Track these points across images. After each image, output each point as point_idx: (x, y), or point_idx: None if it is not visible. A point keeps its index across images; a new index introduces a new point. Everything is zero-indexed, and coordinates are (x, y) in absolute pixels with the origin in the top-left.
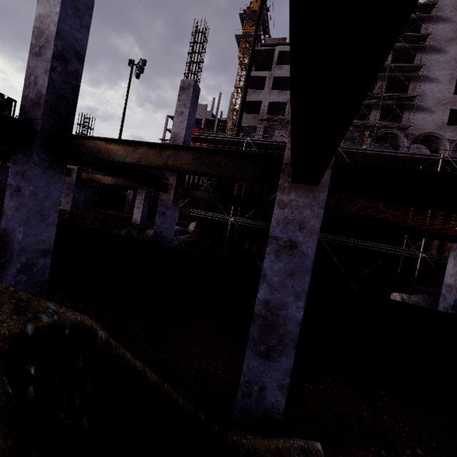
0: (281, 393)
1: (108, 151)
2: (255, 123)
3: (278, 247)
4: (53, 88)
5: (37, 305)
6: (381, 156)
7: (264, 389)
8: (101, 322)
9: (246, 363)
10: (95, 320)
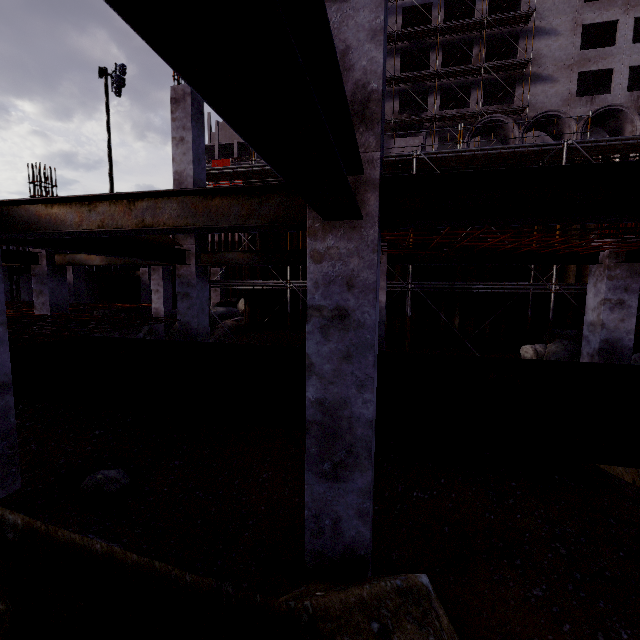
0: (363, 522)
1: (52, 218)
2: None
3: (323, 320)
4: None
5: None
6: (484, 157)
7: (339, 521)
8: (121, 466)
9: (309, 491)
10: (112, 464)
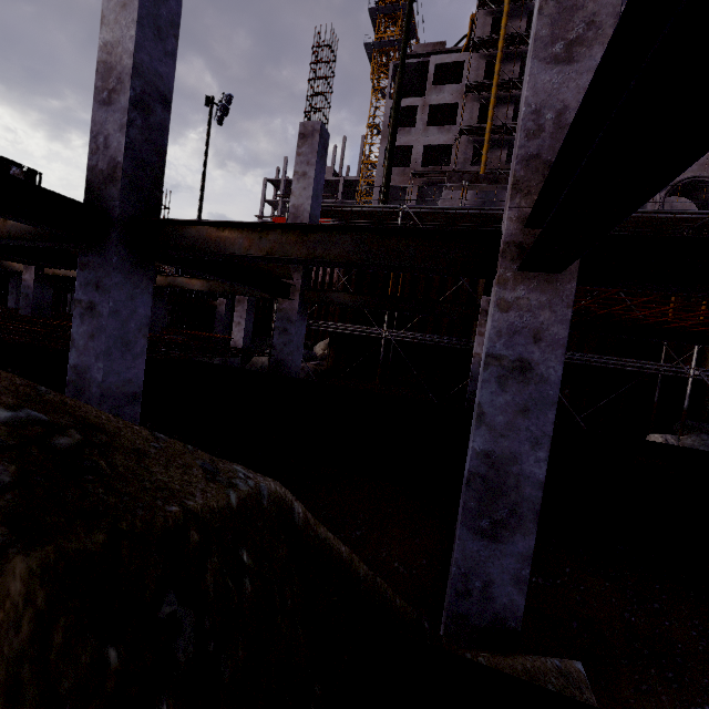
0: (518, 590)
1: (222, 240)
2: (404, 182)
3: (502, 370)
4: (132, 151)
5: (224, 468)
6: None
7: (490, 585)
8: None
9: (460, 548)
10: None
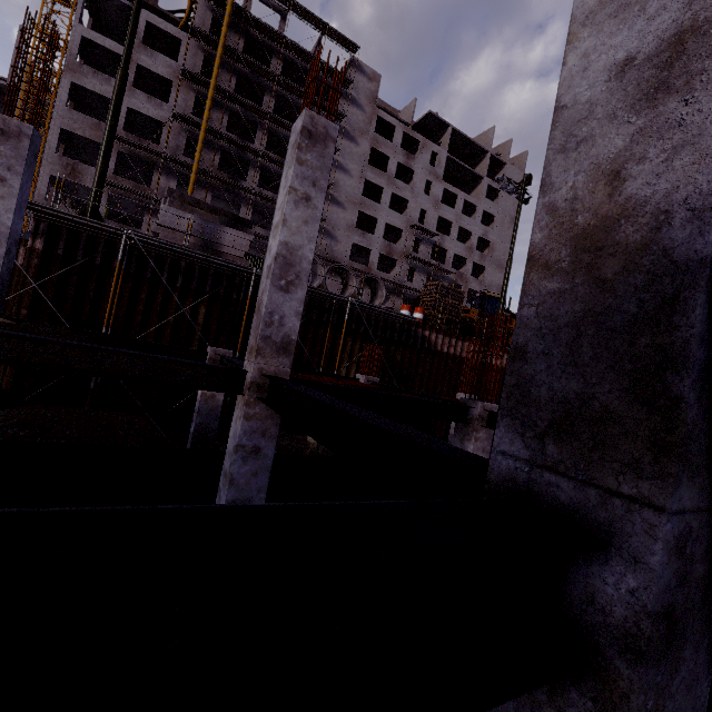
0: None
1: None
2: (98, 138)
3: (245, 453)
4: None
5: None
6: None
7: None
8: None
9: None
10: None
